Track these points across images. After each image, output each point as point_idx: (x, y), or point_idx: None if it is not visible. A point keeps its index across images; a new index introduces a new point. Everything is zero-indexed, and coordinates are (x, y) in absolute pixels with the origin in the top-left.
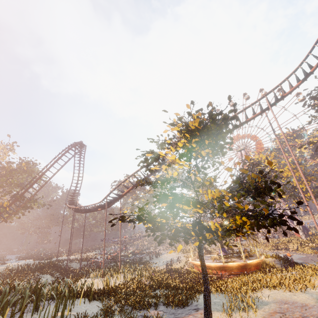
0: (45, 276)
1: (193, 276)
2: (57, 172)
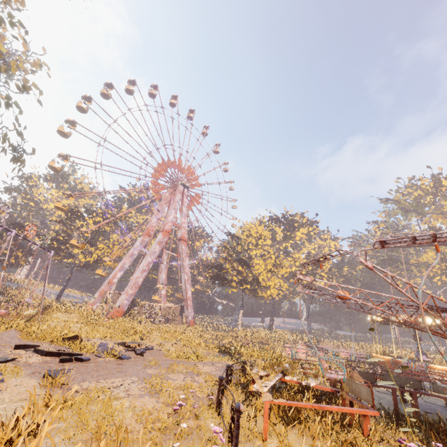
0: None
1: None
2: None
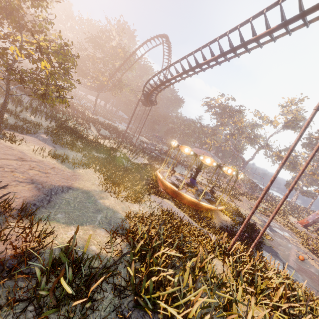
0: (104, 130)
1: (150, 175)
2: (135, 62)
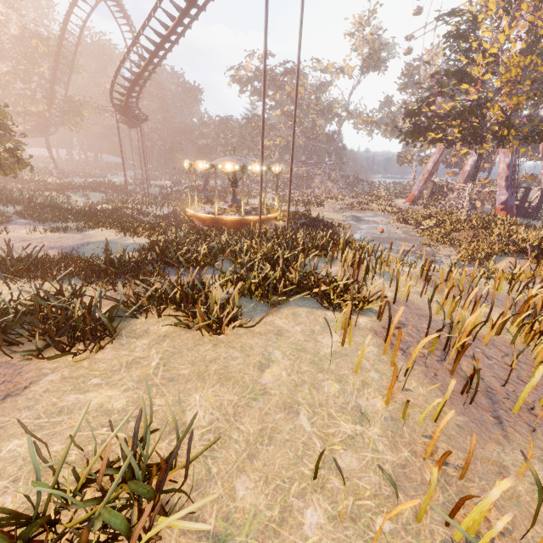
0: (93, 193)
1: (184, 219)
2: (74, 57)
